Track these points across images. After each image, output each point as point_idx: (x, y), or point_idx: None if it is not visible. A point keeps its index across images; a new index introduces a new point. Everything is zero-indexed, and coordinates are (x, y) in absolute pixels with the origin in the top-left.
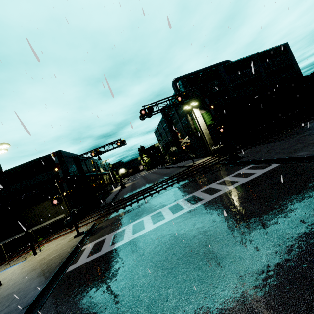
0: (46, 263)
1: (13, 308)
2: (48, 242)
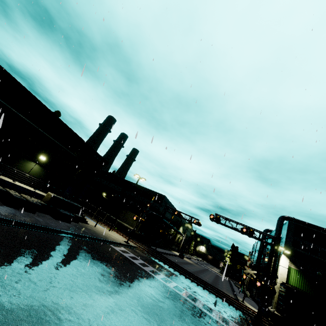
0: (109, 236)
1: (94, 234)
2: (116, 232)
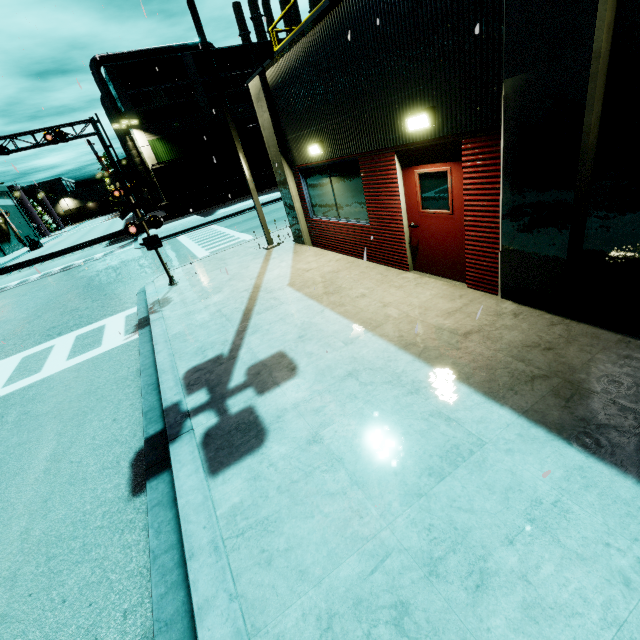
0: None
1: None
2: None
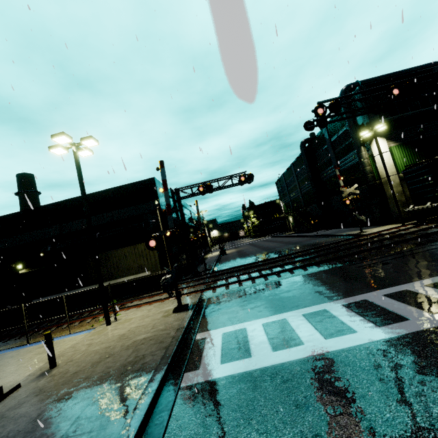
0: (132, 347)
1: None
2: (126, 309)
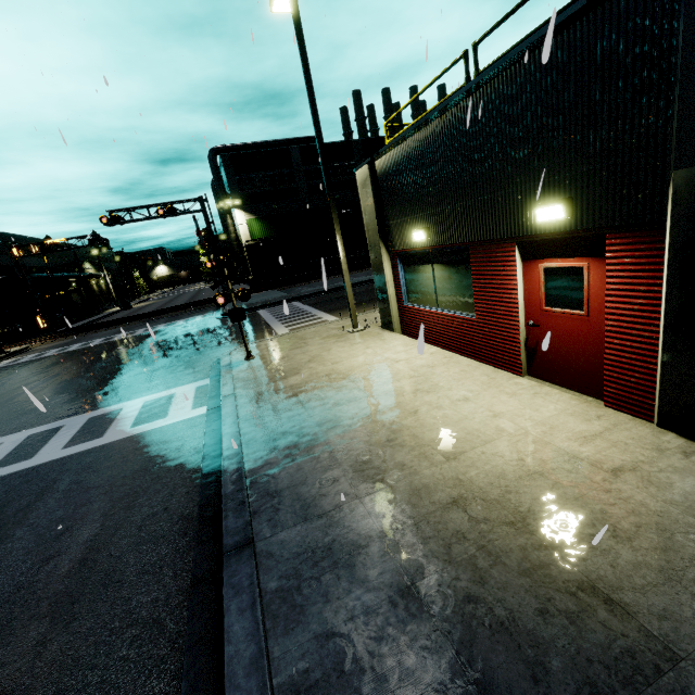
0: None
1: None
2: None
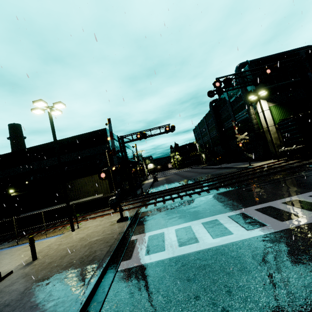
0: (88, 246)
1: (49, 311)
2: (86, 220)
